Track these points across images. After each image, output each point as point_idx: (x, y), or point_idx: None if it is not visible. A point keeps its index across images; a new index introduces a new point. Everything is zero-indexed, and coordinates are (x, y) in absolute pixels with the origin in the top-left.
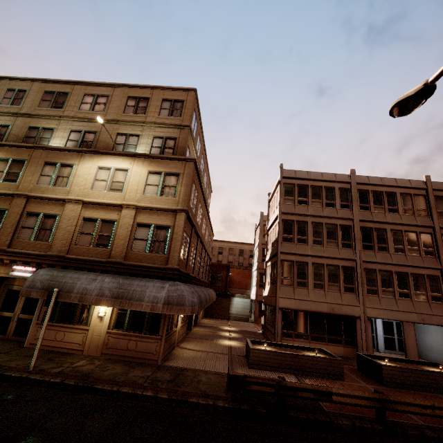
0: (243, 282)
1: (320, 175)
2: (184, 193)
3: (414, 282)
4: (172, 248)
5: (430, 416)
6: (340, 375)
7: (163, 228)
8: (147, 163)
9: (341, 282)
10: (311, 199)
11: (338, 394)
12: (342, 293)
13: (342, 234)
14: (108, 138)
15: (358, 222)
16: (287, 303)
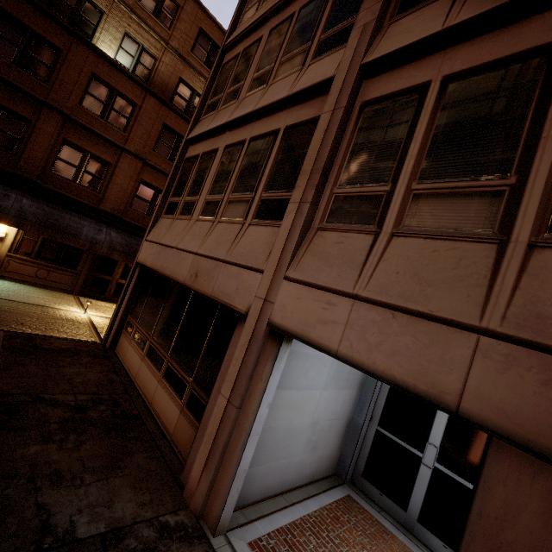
0: None
1: None
2: None
3: None
4: None
5: None
6: None
7: None
8: None
9: (260, 187)
10: None
11: None
12: (249, 224)
13: (337, 8)
14: None
15: None
16: (147, 253)
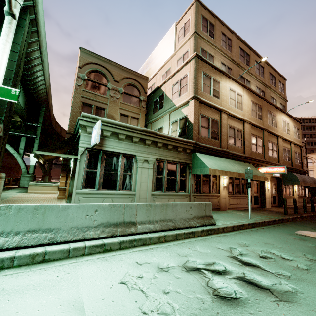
0: None
1: None
2: (301, 138)
3: None
4: (302, 163)
5: None
6: None
7: (299, 153)
8: (292, 121)
9: None
10: None
11: None
12: None
13: None
14: (268, 97)
15: None
16: None
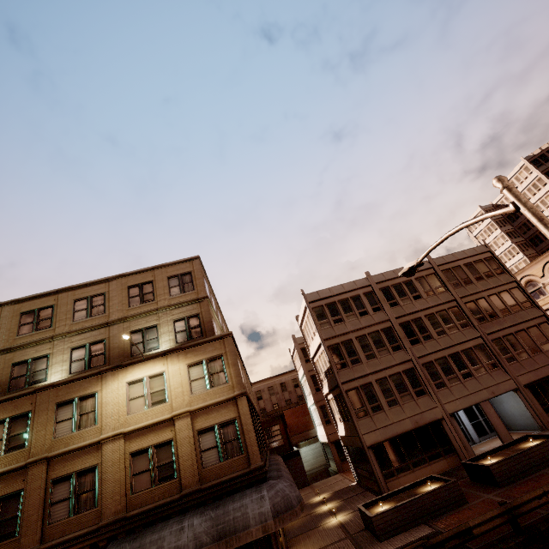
0: (300, 422)
1: (341, 288)
2: (235, 374)
3: (468, 358)
4: (248, 443)
5: (547, 503)
6: (462, 498)
7: (228, 423)
8: (183, 357)
9: (410, 389)
10: (344, 315)
11: (475, 526)
12: (416, 399)
13: (388, 338)
14: (121, 341)
15: (395, 321)
16: (373, 437)
